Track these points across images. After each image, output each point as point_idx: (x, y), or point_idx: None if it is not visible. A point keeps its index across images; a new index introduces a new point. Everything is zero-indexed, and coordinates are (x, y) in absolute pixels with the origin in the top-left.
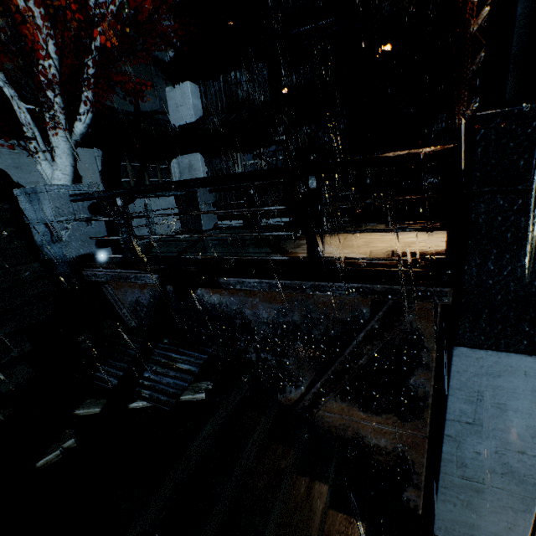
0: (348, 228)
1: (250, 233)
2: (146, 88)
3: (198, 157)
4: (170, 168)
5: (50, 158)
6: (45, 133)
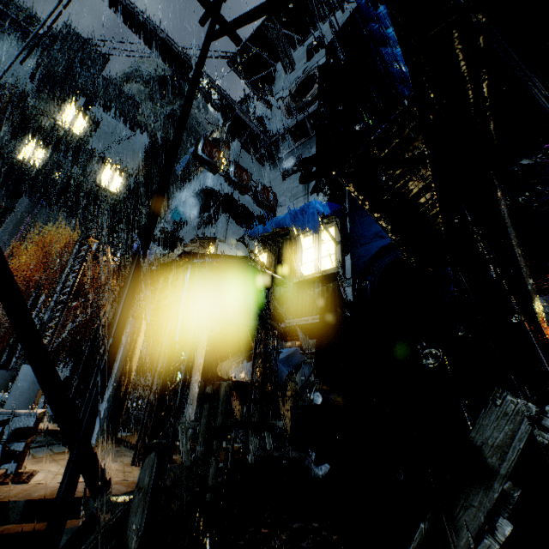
0: None
1: None
2: None
3: None
4: None
5: None
6: None
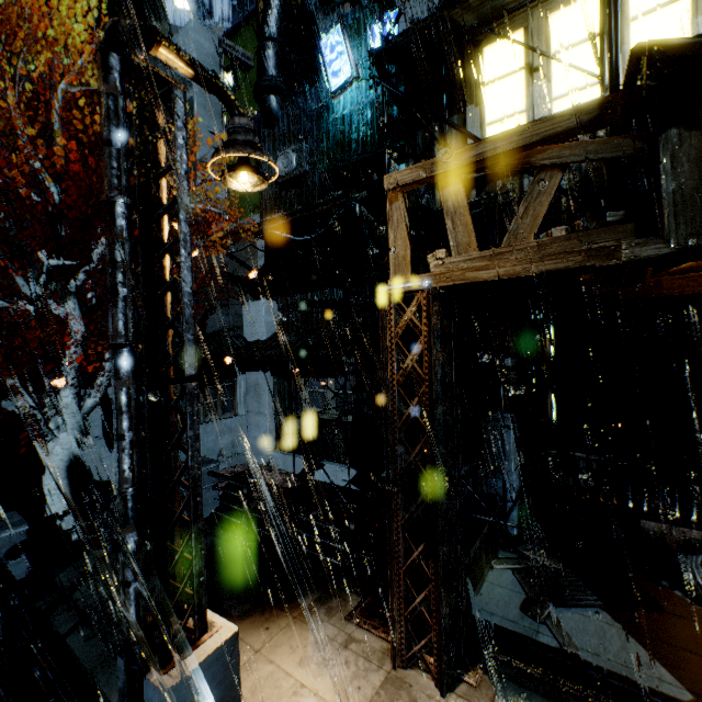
0: (314, 594)
1: (63, 693)
2: (219, 308)
3: (264, 377)
4: (235, 385)
5: (51, 436)
6: (86, 379)
